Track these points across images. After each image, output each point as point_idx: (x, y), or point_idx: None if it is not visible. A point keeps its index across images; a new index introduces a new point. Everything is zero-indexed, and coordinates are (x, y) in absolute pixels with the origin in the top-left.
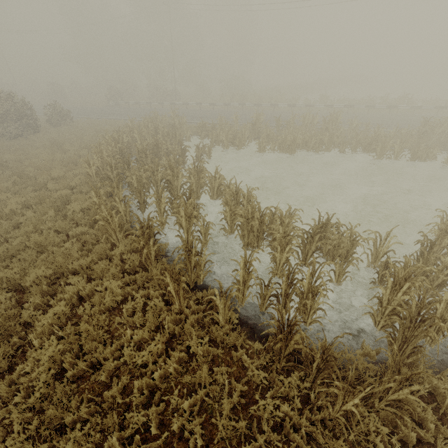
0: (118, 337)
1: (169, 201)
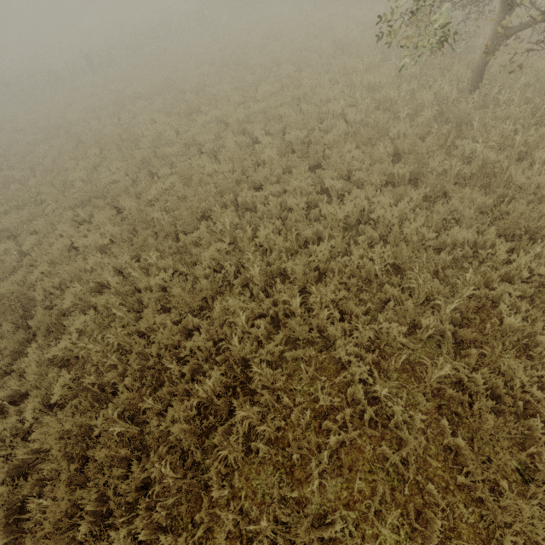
0: None
1: None
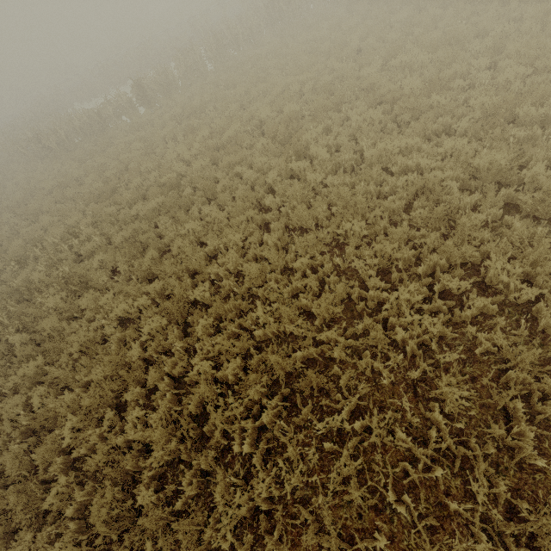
0: None
1: None
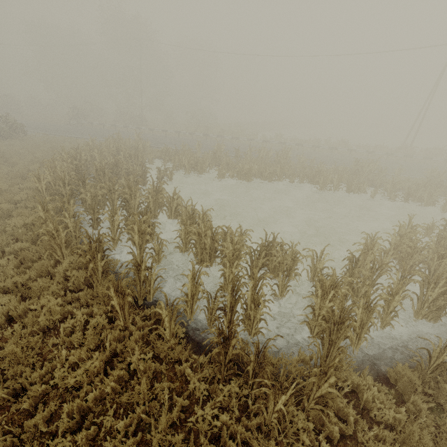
0: (51, 359)
1: (124, 219)
